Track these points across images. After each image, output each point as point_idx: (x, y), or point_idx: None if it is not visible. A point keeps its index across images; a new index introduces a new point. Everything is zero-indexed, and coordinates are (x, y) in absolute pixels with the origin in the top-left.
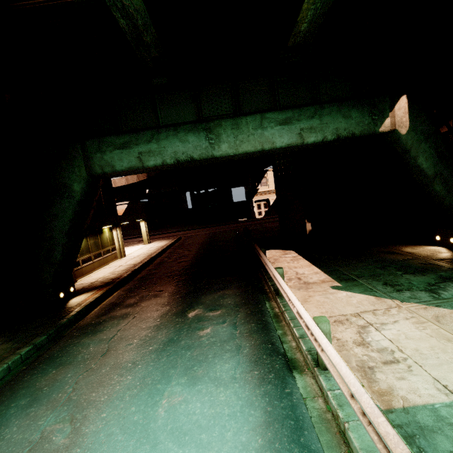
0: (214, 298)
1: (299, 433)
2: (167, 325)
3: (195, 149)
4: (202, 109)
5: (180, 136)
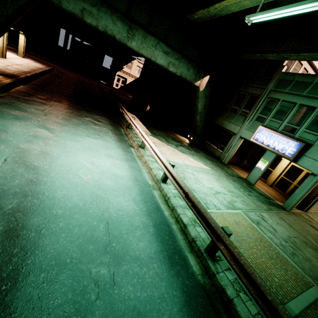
0: (96, 117)
1: (132, 155)
2: (75, 117)
3: (118, 33)
4: (131, 10)
5: (113, 18)
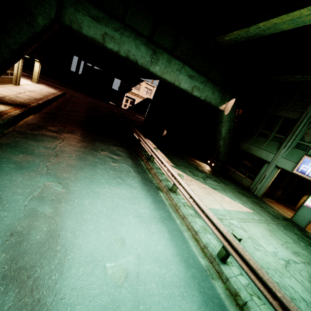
0: (113, 149)
1: (165, 207)
2: (90, 153)
3: (141, 58)
4: (155, 33)
5: (137, 43)
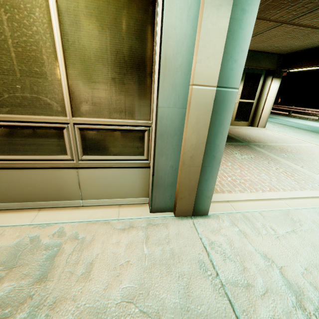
0: None
1: None
2: None
3: None
4: None
5: None
